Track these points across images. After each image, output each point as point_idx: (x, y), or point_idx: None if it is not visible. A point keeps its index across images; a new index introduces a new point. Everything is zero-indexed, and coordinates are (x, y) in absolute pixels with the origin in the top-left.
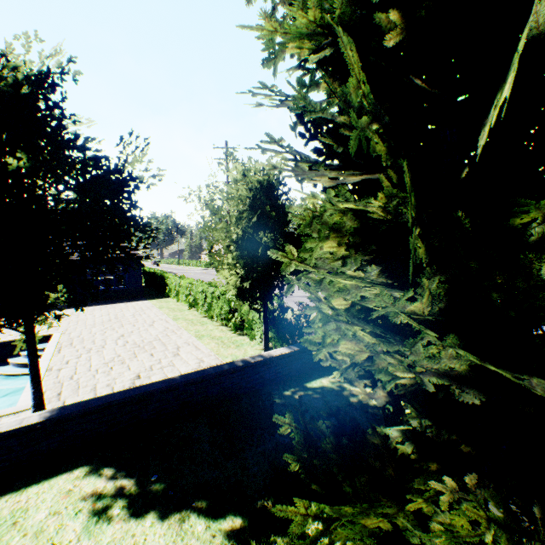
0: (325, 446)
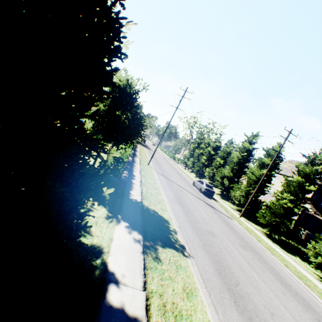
0: None
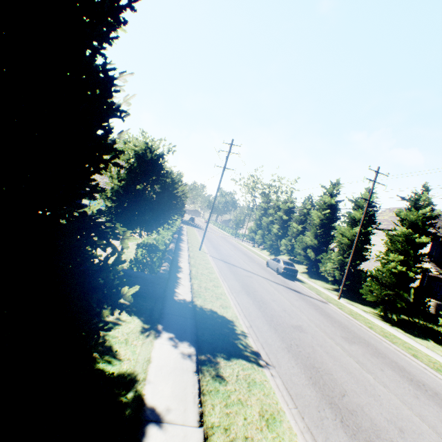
0: None
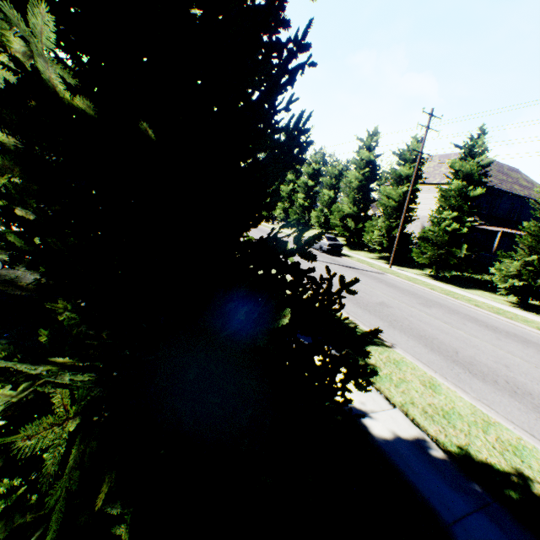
0: (72, 332)
